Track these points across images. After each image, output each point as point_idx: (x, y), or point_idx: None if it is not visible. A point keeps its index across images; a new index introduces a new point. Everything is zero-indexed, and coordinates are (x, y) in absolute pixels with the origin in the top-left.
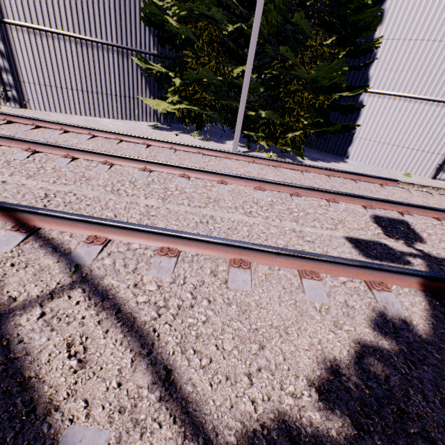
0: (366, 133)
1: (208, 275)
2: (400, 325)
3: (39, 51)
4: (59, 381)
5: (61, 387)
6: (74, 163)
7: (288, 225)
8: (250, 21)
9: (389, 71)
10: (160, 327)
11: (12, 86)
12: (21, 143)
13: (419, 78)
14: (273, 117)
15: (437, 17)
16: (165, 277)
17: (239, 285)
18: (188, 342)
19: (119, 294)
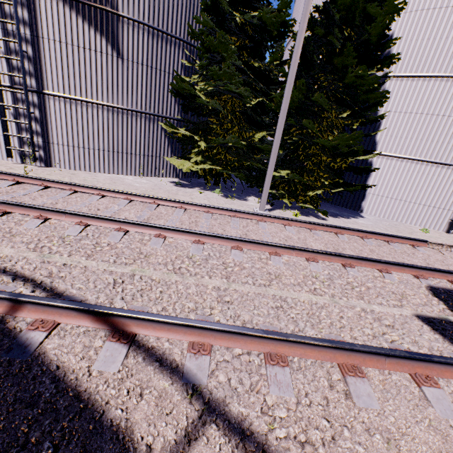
0: (378, 190)
1: (329, 389)
2: None
3: (72, 117)
4: None
5: None
6: (128, 237)
7: (355, 303)
8: (271, 96)
9: (394, 137)
10: None
11: (41, 147)
12: (71, 216)
13: (423, 144)
14: (296, 178)
15: (432, 97)
16: (289, 397)
17: (366, 401)
18: None
19: (257, 428)
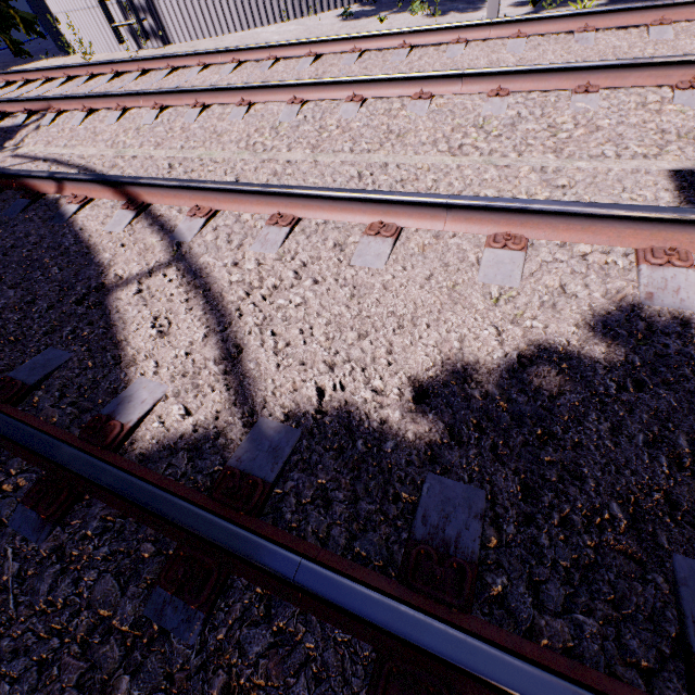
0: None
1: (328, 249)
2: (666, 326)
3: None
4: (140, 345)
5: (140, 350)
6: (205, 114)
7: (535, 162)
8: None
9: None
10: (243, 307)
11: (145, 10)
12: (147, 99)
13: None
14: None
15: None
16: (269, 253)
17: (367, 261)
18: (268, 324)
19: (212, 272)
